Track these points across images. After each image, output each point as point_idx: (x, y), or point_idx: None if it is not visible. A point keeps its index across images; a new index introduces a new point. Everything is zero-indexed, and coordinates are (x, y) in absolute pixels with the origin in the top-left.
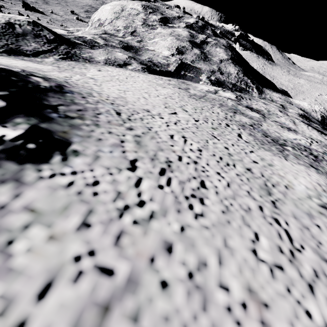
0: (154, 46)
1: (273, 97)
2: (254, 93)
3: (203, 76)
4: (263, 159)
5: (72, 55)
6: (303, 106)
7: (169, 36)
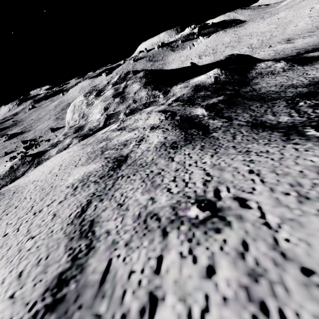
0: (92, 117)
1: (175, 91)
2: (160, 99)
3: (121, 114)
4: (69, 174)
5: (40, 161)
6: (201, 79)
7: (100, 103)
